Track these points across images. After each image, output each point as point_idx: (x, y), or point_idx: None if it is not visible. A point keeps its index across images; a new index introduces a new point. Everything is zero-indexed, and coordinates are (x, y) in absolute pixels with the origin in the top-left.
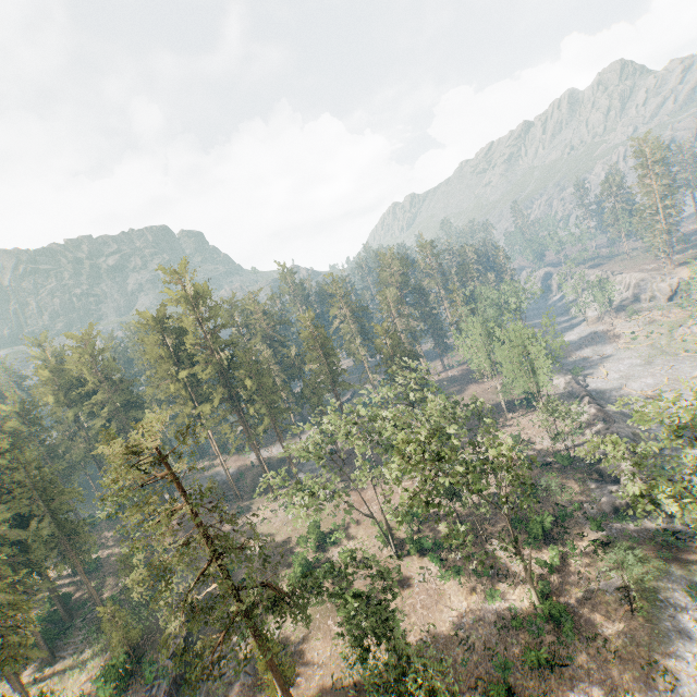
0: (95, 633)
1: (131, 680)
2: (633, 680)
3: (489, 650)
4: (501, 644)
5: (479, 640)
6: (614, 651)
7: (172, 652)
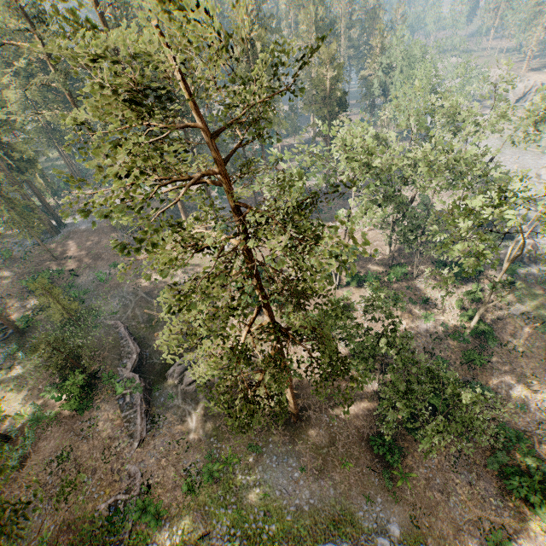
0: (21, 352)
1: (94, 392)
2: (534, 368)
3: (427, 353)
4: (437, 349)
5: (419, 347)
6: (521, 352)
7: (132, 367)
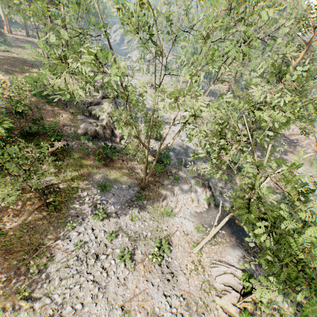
0: None
1: None
2: (5, 271)
3: None
4: None
5: None
6: (4, 245)
7: None
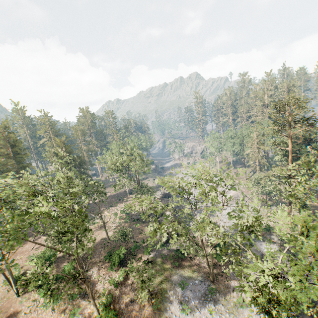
0: None
1: None
2: None
3: None
4: None
5: None
6: None
7: None
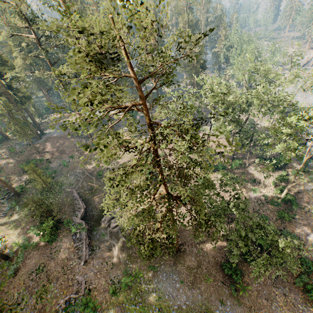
0: (17, 206)
1: (58, 231)
2: None
3: (255, 212)
4: (261, 210)
5: (250, 208)
6: None
7: (80, 216)
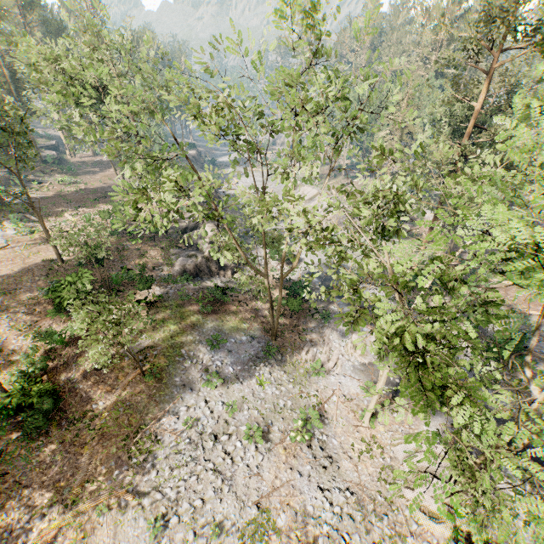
0: None
1: None
2: (104, 461)
3: None
4: None
5: None
6: (99, 429)
7: None
